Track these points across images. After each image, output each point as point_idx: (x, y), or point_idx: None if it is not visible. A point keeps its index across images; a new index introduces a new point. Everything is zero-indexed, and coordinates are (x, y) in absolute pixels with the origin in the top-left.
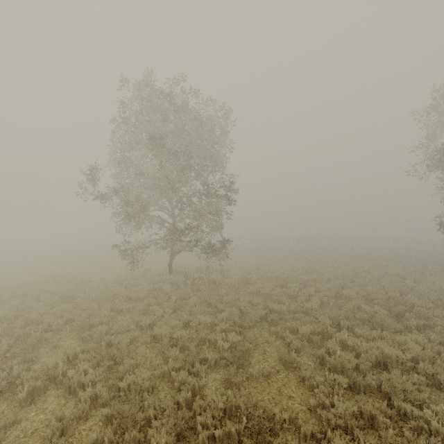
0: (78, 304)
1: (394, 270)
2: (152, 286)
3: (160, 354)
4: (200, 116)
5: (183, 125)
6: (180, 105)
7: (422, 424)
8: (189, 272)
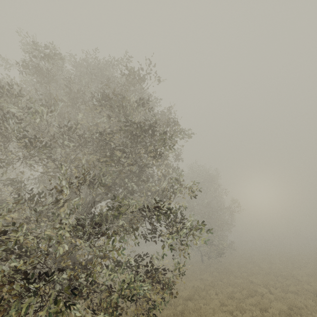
0: None
1: None
2: None
3: None
4: None
5: None
6: None
7: None
8: None
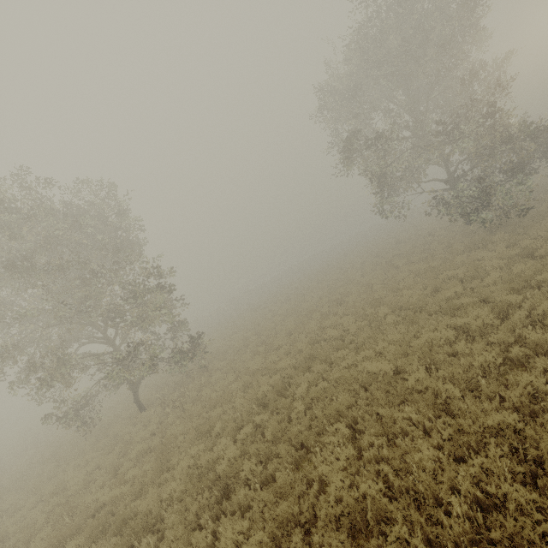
0: (18, 544)
1: (367, 271)
2: (123, 443)
3: (157, 532)
4: (79, 207)
5: (56, 230)
6: (37, 208)
7: (407, 424)
8: (168, 394)
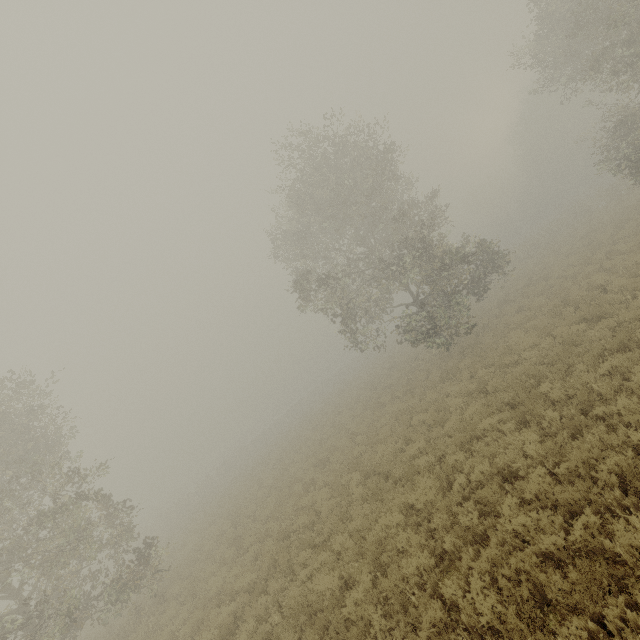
0: None
1: (357, 412)
2: None
3: None
4: None
5: None
6: None
7: None
8: None
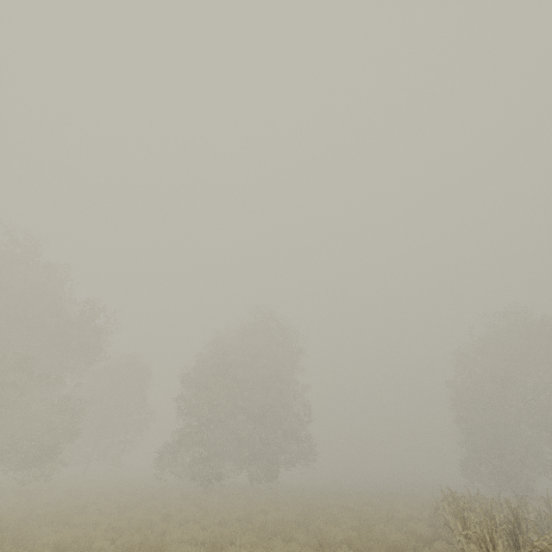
0: None
1: None
2: None
3: None
4: None
5: None
6: None
7: None
8: None
